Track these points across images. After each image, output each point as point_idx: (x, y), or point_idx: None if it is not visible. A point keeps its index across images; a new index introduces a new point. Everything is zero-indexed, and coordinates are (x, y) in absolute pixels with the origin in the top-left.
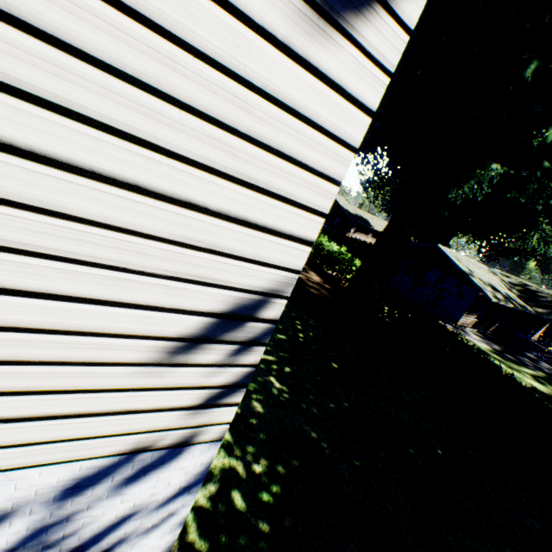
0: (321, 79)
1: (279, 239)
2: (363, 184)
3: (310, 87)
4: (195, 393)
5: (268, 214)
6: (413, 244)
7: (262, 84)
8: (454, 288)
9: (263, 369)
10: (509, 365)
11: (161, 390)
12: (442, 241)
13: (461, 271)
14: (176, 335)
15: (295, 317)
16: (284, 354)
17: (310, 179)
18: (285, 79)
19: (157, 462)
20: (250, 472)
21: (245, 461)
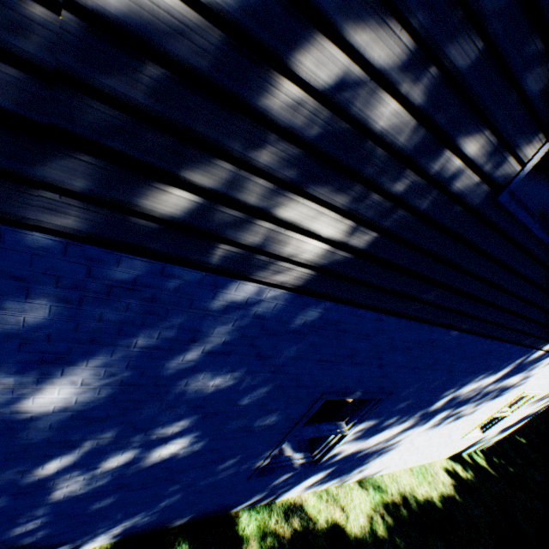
0: None
1: None
2: None
3: None
4: None
5: None
6: None
7: None
8: None
9: None
10: None
11: None
12: None
13: None
14: None
15: None
16: None
17: None
18: None
19: None
20: None
21: None
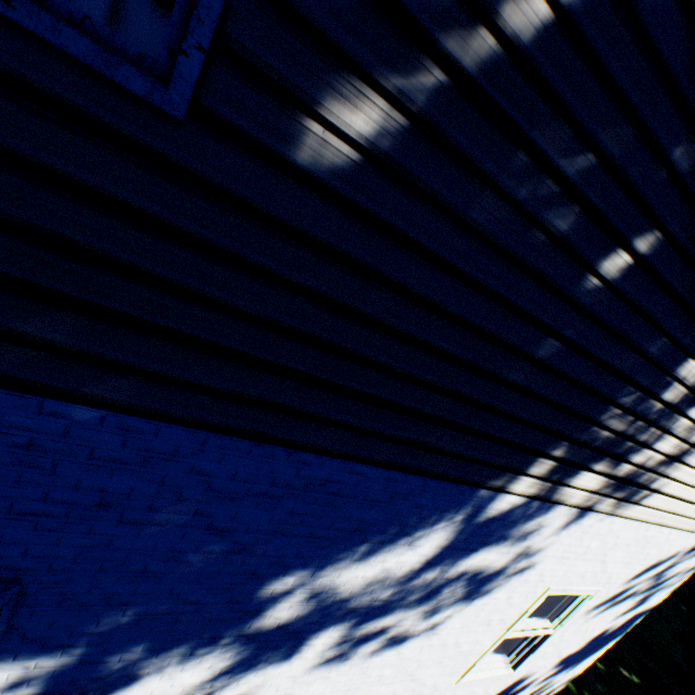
0: None
1: None
2: None
3: None
4: None
5: None
6: None
7: None
8: None
9: None
10: None
11: None
12: None
13: None
14: None
15: None
16: None
17: None
18: None
19: None
20: None
21: None
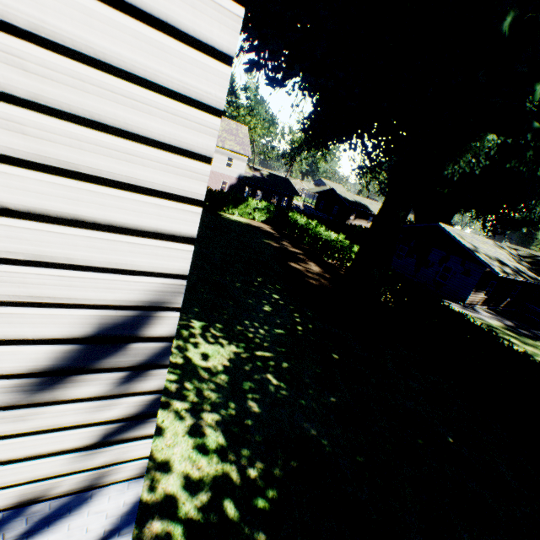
0: (130, 14)
1: (139, 239)
2: (354, 169)
3: (116, 26)
4: (84, 432)
5: (111, 208)
6: (413, 225)
7: (31, 26)
8: (459, 266)
9: (260, 366)
10: (524, 341)
11: (32, 434)
12: (443, 220)
13: (464, 248)
14: (26, 370)
15: (293, 310)
16: (281, 349)
17: (161, 157)
18: (68, 16)
19: (61, 511)
20: (245, 477)
21: (239, 465)
